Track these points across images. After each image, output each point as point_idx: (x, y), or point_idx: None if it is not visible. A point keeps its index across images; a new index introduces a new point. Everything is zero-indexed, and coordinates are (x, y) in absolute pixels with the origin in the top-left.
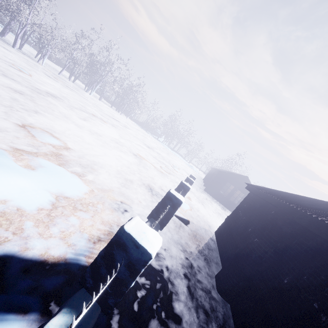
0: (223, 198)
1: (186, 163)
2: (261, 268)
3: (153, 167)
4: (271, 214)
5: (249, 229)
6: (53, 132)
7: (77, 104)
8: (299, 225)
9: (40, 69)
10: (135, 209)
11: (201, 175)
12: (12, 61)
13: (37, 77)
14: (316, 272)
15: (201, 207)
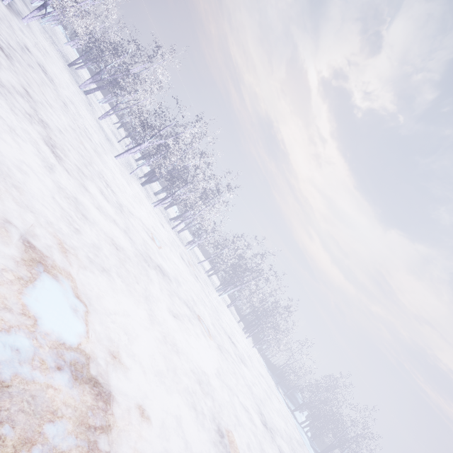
0: None
1: None
2: None
3: None
4: None
5: None
6: (88, 304)
7: (187, 295)
8: None
9: (181, 251)
10: None
11: None
12: (156, 232)
13: (167, 252)
14: None
15: None
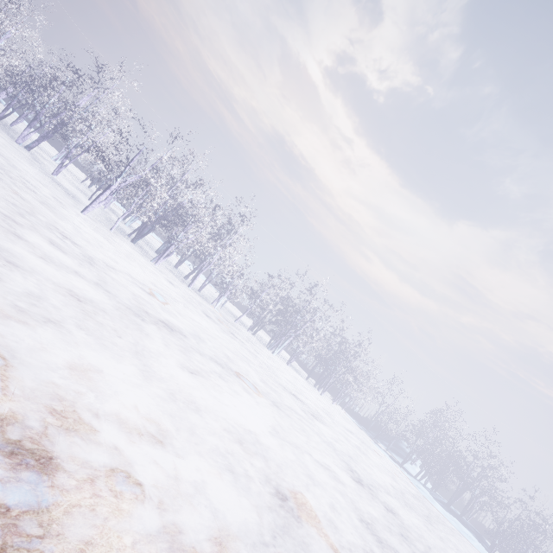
0: None
1: None
2: None
3: None
4: None
5: None
6: (9, 357)
7: (216, 352)
8: None
9: (204, 308)
10: None
11: None
12: (159, 288)
13: (178, 309)
14: None
15: None
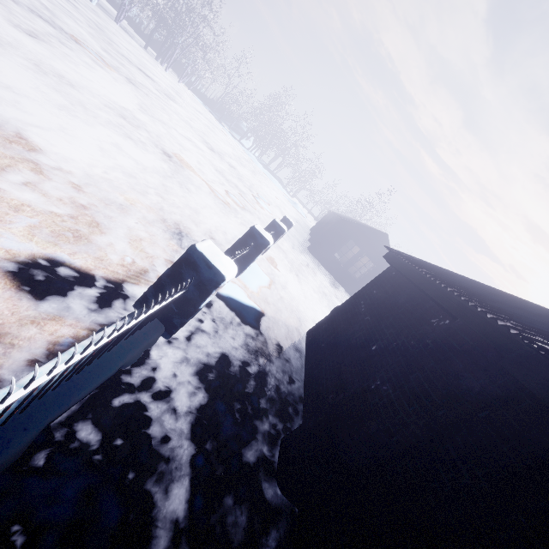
0: (337, 266)
1: (286, 197)
2: (384, 455)
3: (208, 189)
4: (438, 334)
5: (373, 345)
6: None
7: None
8: (508, 378)
9: None
10: (101, 282)
11: (309, 222)
12: None
13: None
14: (546, 540)
15: (293, 280)
